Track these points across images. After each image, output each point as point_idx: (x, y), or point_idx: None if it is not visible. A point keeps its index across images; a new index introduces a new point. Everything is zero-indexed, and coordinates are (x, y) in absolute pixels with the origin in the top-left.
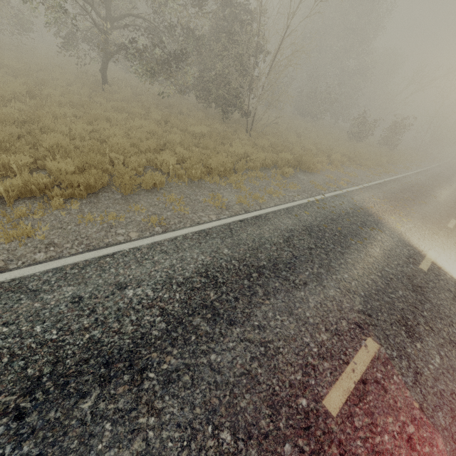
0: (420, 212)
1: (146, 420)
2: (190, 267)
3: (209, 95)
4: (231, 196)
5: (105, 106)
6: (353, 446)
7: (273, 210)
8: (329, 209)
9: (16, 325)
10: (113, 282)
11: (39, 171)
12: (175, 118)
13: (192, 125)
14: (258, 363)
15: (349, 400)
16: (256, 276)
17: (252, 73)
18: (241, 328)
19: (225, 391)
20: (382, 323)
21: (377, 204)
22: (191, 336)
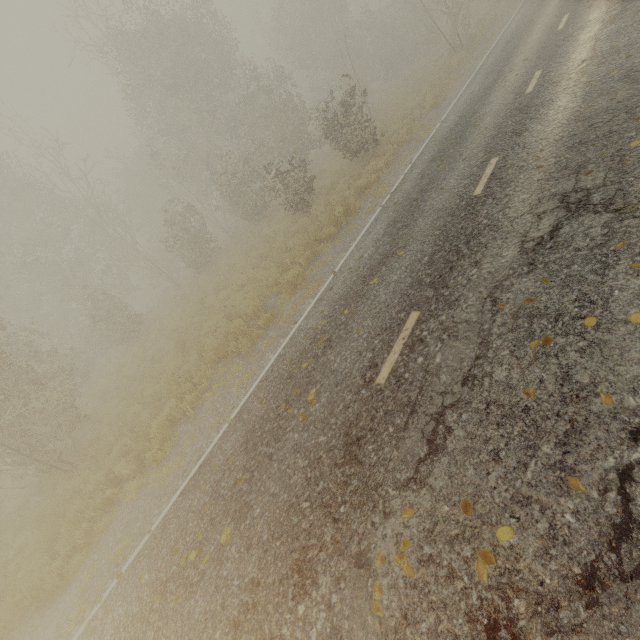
0: None
1: None
2: None
3: None
4: None
5: None
6: None
7: None
8: None
9: None
10: None
11: None
12: None
13: None
14: None
15: None
16: None
17: None
18: None
19: None
20: None
21: None
22: None
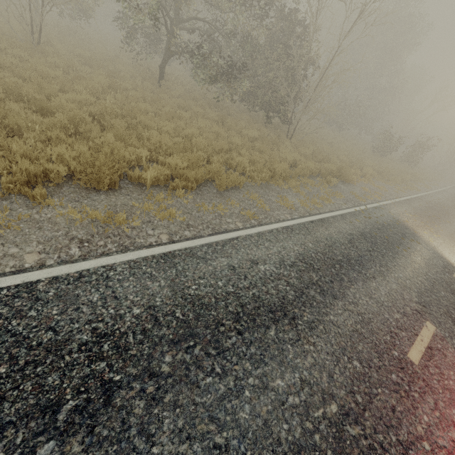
0: (446, 230)
1: (308, 347)
2: (292, 254)
3: (254, 99)
4: (294, 199)
5: (171, 103)
6: (432, 383)
7: (331, 215)
8: (373, 219)
9: (206, 279)
10: (248, 259)
11: (148, 162)
12: (232, 121)
13: (247, 129)
14: (360, 326)
15: (423, 357)
16: (338, 267)
17: (301, 85)
18: (342, 301)
19: (346, 339)
20: (434, 313)
21: (410, 219)
22: (313, 302)
